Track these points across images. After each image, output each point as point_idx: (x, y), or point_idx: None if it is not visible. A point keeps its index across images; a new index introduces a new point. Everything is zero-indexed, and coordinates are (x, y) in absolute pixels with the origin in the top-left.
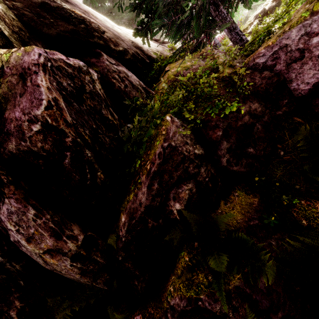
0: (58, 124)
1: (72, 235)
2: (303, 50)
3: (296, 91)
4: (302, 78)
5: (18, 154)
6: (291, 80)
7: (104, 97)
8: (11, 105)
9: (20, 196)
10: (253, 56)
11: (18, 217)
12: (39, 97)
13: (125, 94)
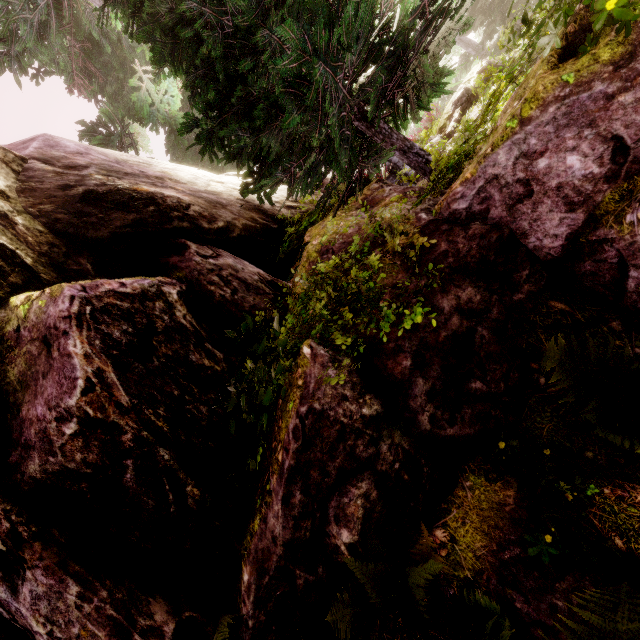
0: (105, 415)
1: (151, 627)
2: (528, 181)
3: (540, 251)
4: (543, 228)
5: (46, 480)
6: (525, 234)
7: (194, 327)
8: (31, 395)
9: (52, 561)
10: (446, 199)
11: (49, 604)
12: (71, 375)
13: (234, 307)
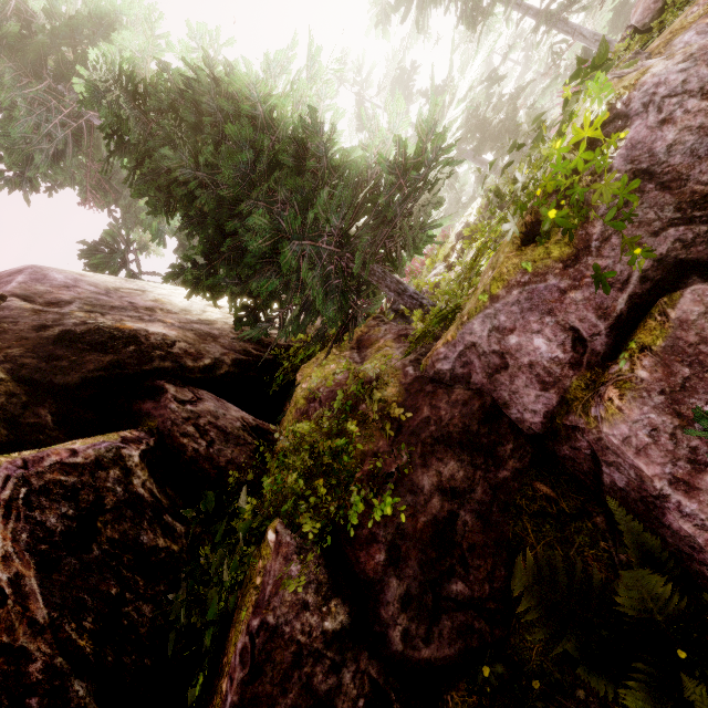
0: (13, 638)
1: None
2: (503, 354)
3: (523, 424)
4: (522, 401)
5: None
6: (507, 404)
7: (154, 495)
8: None
9: None
10: (431, 357)
11: None
12: None
13: (208, 463)
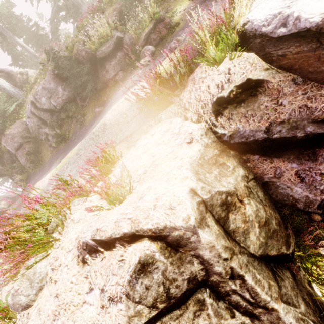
0: None
1: None
2: None
3: None
4: None
5: None
6: None
7: None
8: None
9: None
10: None
11: None
12: None
13: None
